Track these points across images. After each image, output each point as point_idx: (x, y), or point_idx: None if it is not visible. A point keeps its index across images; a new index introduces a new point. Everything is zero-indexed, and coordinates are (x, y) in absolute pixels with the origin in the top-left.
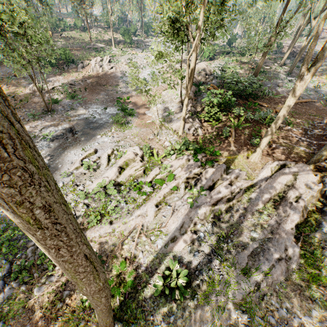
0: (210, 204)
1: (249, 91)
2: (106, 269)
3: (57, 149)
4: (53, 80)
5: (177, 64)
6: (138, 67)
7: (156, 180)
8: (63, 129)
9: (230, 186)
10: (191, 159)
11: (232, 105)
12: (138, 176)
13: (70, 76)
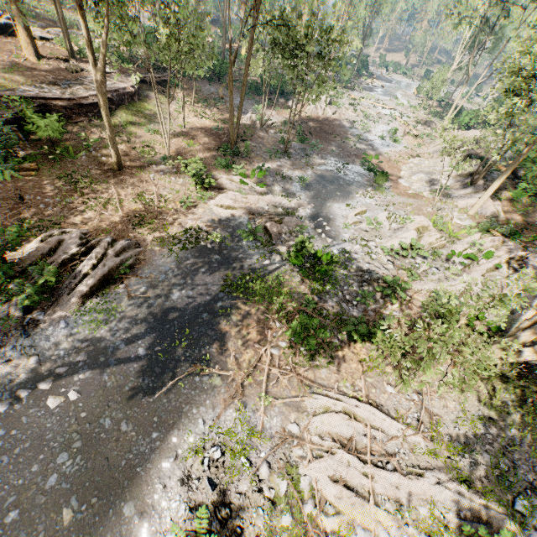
0: None
1: None
2: None
3: (316, 199)
4: (267, 114)
5: (418, 125)
6: (368, 119)
7: (468, 253)
8: (309, 177)
9: None
10: (508, 241)
11: None
12: (440, 246)
13: (283, 112)
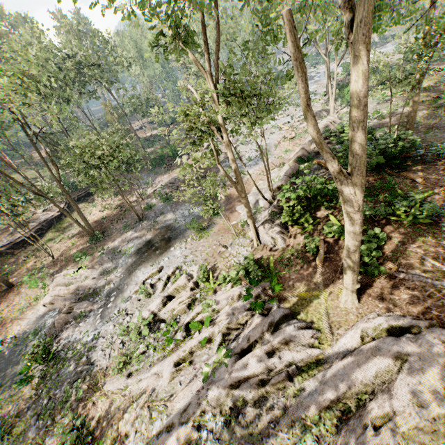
0: (228, 383)
1: (379, 161)
2: (99, 439)
3: (132, 266)
4: (158, 181)
5: (303, 122)
6: (248, 143)
7: (193, 321)
8: (145, 240)
9: (269, 356)
10: (244, 293)
11: (334, 195)
12: (181, 312)
13: (174, 172)
